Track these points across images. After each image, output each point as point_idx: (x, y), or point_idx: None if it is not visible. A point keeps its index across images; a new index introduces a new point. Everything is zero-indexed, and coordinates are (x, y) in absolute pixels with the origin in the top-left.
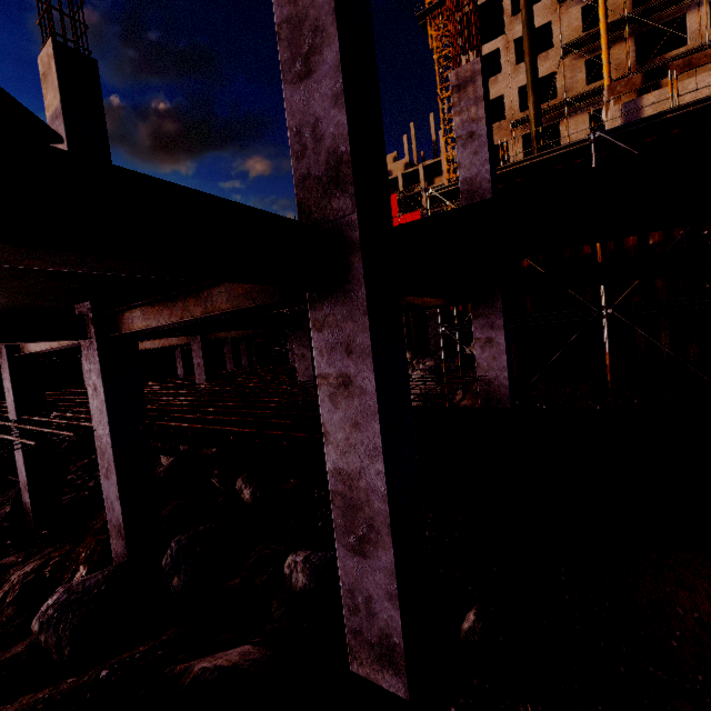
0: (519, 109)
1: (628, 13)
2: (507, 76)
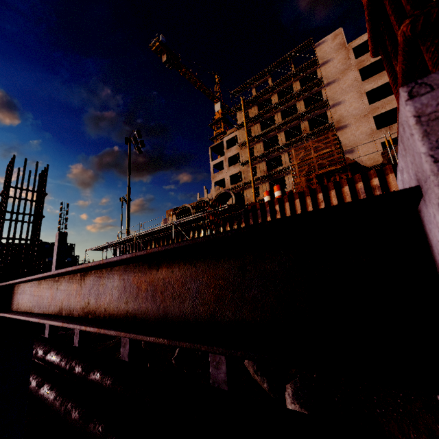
0: (230, 184)
1: (258, 154)
2: (225, 171)
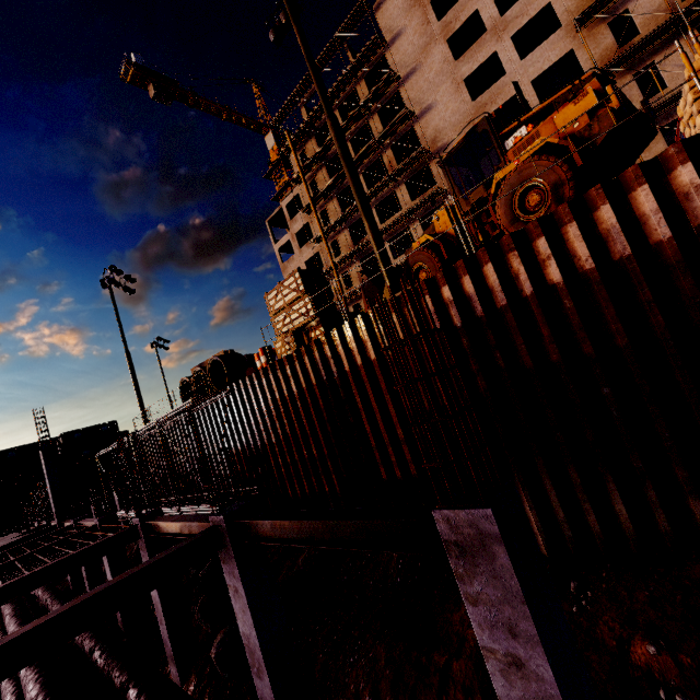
0: None
1: (332, 222)
2: (297, 255)
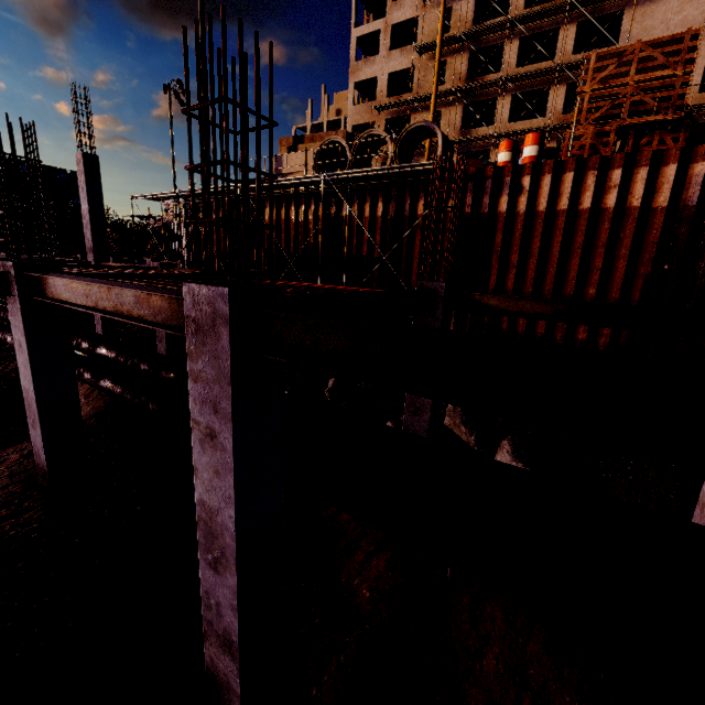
0: (386, 94)
1: (459, 32)
2: (382, 59)
